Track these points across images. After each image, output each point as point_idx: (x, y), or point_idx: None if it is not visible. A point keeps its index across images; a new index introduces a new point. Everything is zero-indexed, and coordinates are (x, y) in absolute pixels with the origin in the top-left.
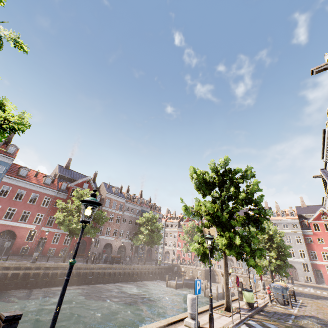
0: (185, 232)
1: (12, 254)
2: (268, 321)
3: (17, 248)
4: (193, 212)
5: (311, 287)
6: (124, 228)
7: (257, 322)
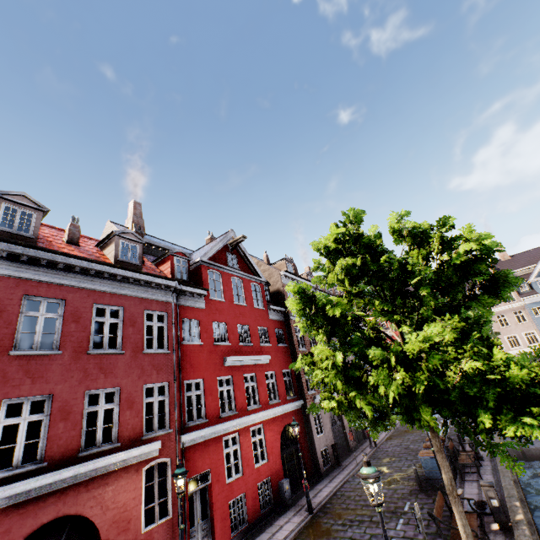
0: None
1: None
2: None
3: None
4: None
5: None
6: None
7: None
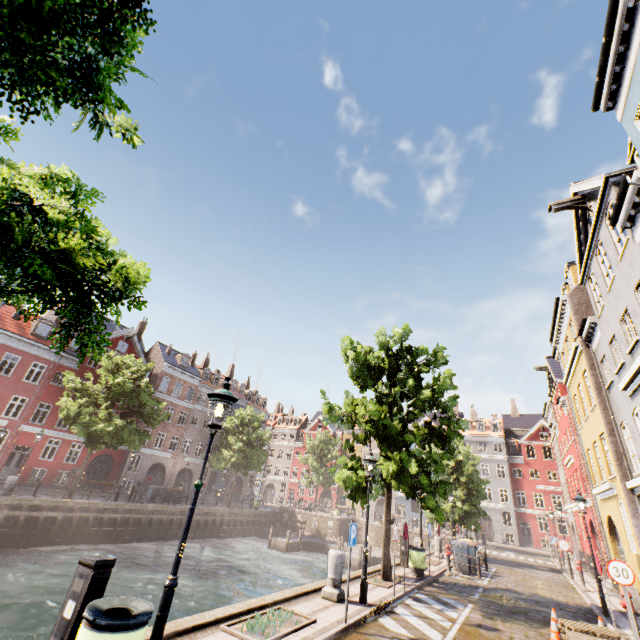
0: (309, 450)
1: None
2: (445, 594)
3: None
4: (341, 416)
5: (511, 551)
6: (194, 435)
7: (429, 595)
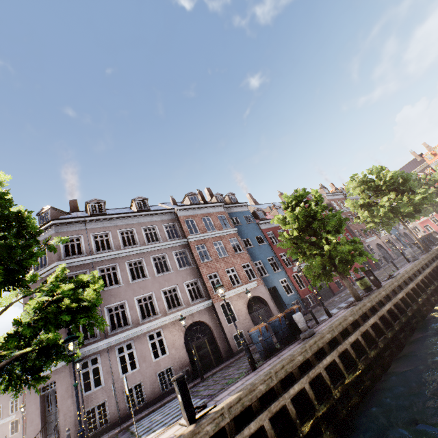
0: None
1: (337, 293)
2: None
3: (333, 286)
4: None
5: None
6: None
7: None
